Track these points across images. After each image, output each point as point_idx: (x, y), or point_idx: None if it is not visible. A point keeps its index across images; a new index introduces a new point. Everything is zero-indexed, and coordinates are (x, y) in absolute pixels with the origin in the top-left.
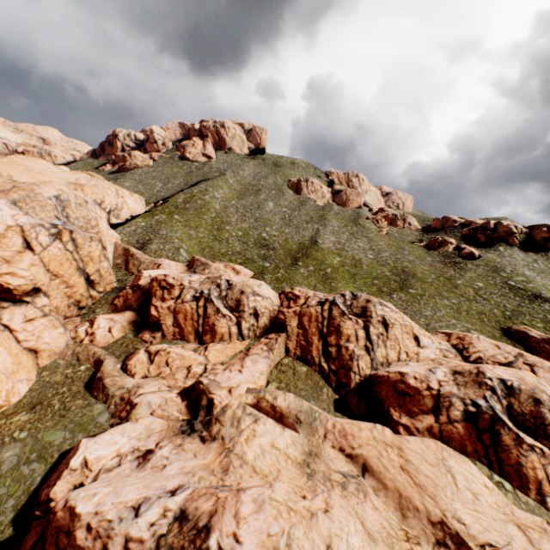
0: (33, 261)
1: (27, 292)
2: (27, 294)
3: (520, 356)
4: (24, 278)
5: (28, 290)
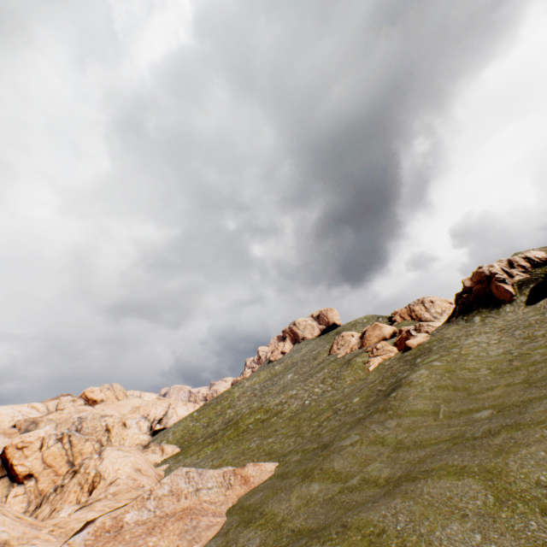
0: (38, 456)
1: (26, 476)
2: (26, 477)
3: (88, 505)
4: (27, 467)
5: (26, 475)
